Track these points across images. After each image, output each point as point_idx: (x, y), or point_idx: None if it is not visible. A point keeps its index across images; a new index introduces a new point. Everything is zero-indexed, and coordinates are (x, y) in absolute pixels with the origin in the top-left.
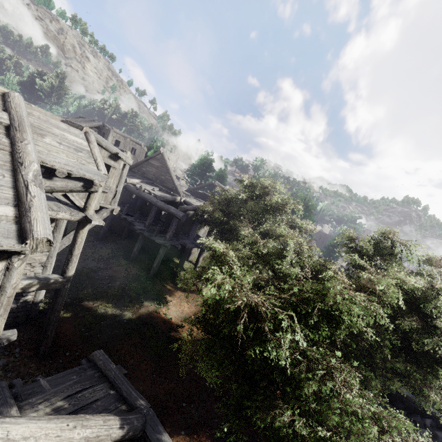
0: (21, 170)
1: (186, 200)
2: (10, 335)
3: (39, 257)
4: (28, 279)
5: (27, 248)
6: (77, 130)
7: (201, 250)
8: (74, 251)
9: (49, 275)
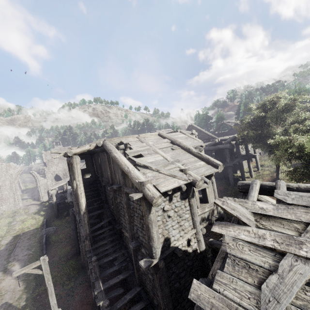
0: (191, 151)
1: (222, 139)
2: (221, 211)
3: None
4: None
5: (219, 169)
6: (177, 133)
7: (247, 161)
8: None
9: None
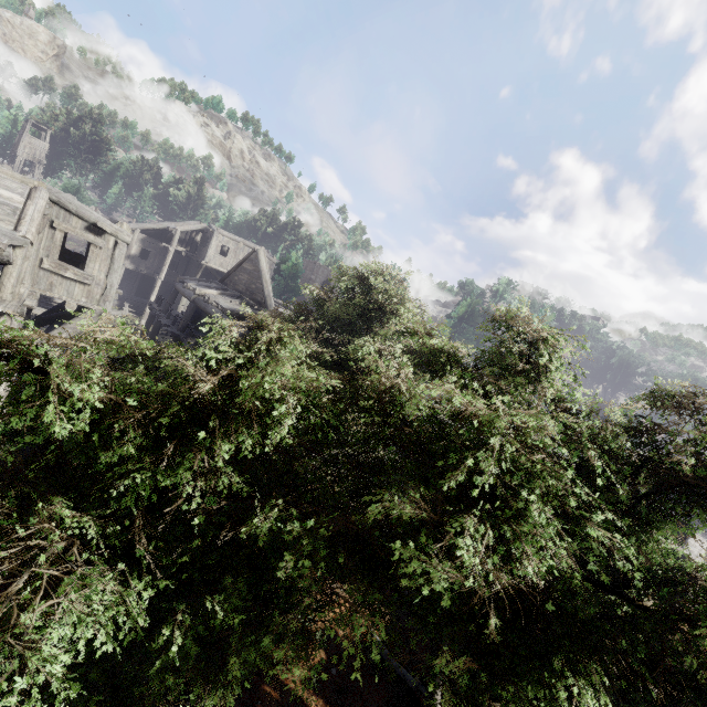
0: None
1: None
2: None
3: None
4: None
5: None
6: (16, 184)
7: None
8: None
9: None
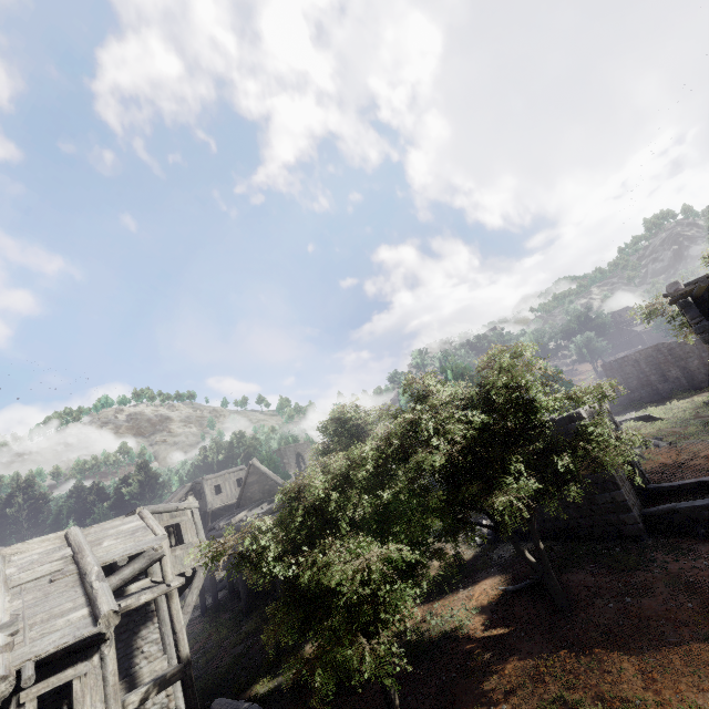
0: (87, 579)
1: None
2: None
3: (160, 666)
4: (146, 685)
5: (102, 627)
6: (130, 517)
7: None
8: (176, 628)
9: (166, 670)
